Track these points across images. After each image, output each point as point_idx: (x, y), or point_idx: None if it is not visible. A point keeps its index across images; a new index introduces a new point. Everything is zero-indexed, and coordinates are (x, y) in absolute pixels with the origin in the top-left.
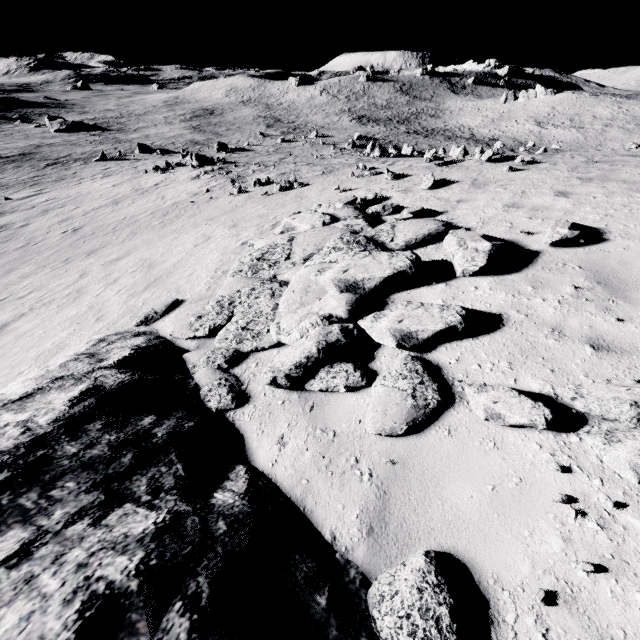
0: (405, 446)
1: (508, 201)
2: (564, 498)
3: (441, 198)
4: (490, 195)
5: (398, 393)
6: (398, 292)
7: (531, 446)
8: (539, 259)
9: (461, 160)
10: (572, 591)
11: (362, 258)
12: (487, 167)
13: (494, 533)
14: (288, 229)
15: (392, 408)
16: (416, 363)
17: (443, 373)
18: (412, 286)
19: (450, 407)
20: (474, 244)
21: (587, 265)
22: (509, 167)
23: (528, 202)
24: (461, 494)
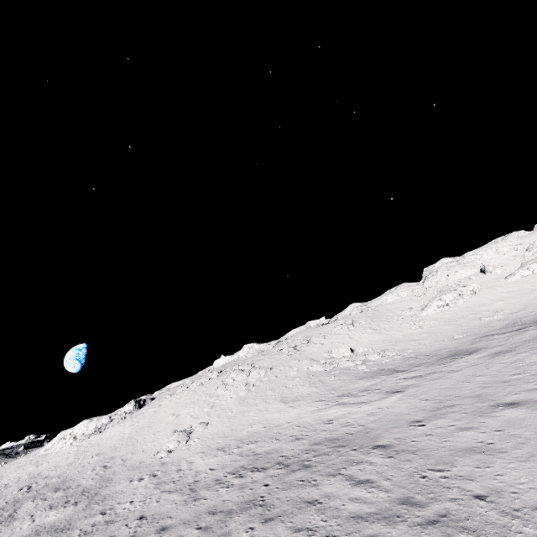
0: None
1: None
2: None
3: None
4: None
5: None
6: None
7: None
8: None
9: None
10: None
11: None
12: None
13: None
14: None
15: None
16: None
17: None
18: None
19: None
20: None
21: None
22: None
23: None
24: None
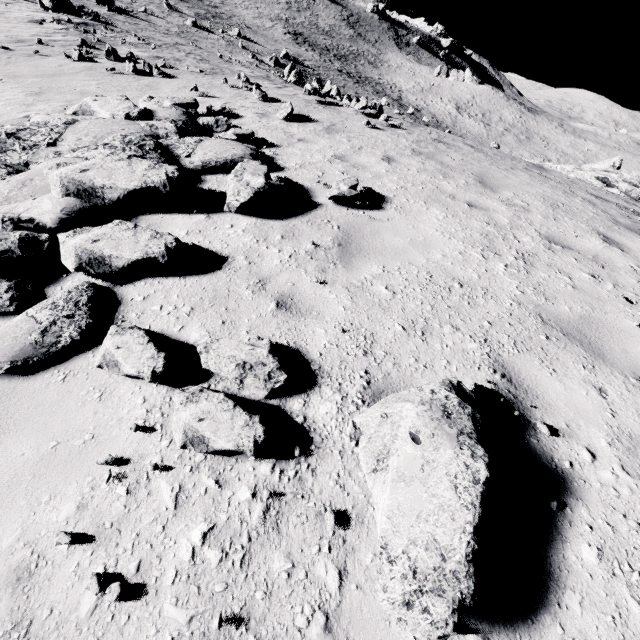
0: (0, 389)
1: (341, 152)
2: (110, 460)
3: (288, 132)
4: (332, 142)
5: (30, 325)
6: (151, 213)
7: (136, 400)
8: (313, 212)
9: (344, 105)
10: (37, 566)
11: (116, 161)
12: (356, 118)
13: (10, 499)
14: (85, 112)
15: (5, 342)
16: (85, 293)
17: (118, 310)
18: (172, 210)
19: (91, 349)
20: (249, 177)
21: (346, 227)
22: (367, 121)
23: (355, 158)
24: (14, 451)
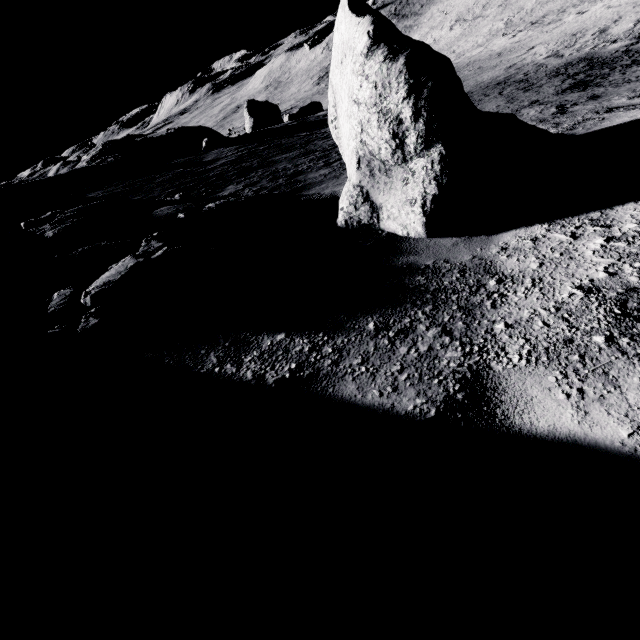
0: None
1: None
2: None
3: None
4: None
5: None
6: None
7: None
8: None
9: None
10: None
11: None
12: None
13: None
14: None
15: None
16: None
17: None
18: None
19: None
20: None
21: None
22: None
23: None
24: None
